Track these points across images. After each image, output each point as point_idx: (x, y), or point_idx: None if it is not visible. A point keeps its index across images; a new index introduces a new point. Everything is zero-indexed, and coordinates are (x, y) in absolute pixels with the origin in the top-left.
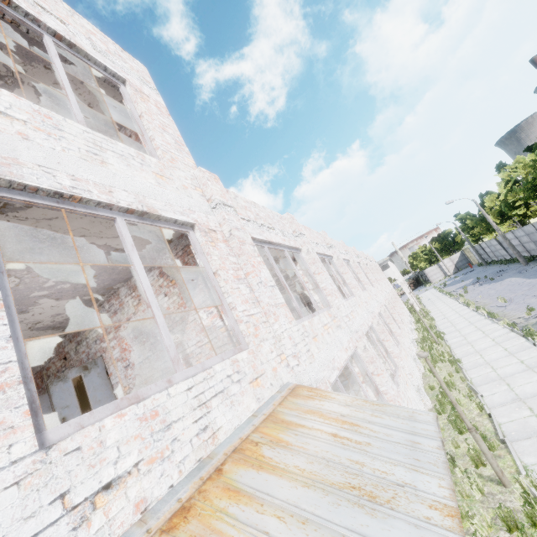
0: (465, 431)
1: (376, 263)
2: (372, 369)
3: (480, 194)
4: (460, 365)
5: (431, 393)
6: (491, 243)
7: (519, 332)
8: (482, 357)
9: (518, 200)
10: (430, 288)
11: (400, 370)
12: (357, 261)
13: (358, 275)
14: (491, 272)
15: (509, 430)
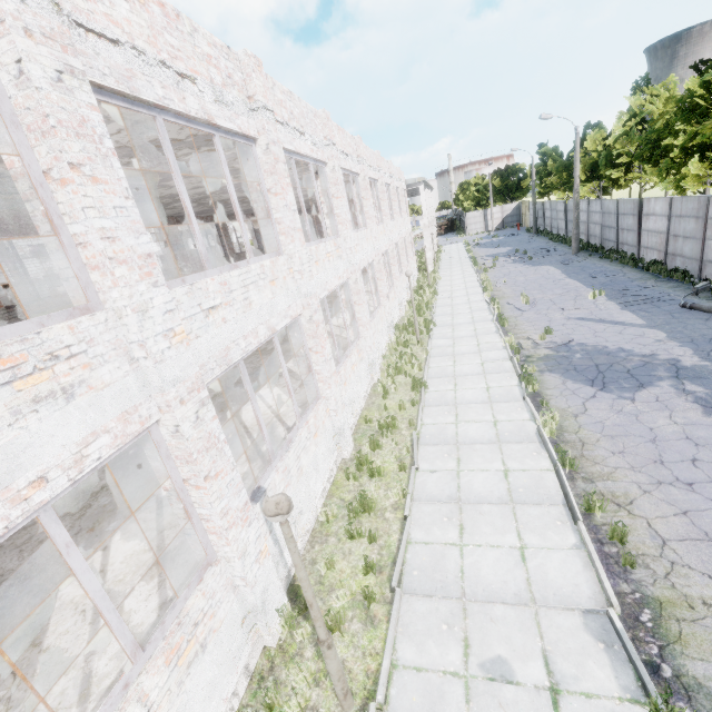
0: (357, 540)
1: (401, 181)
2: (186, 474)
3: (588, 123)
4: (422, 394)
5: (363, 430)
6: (556, 207)
7: (517, 368)
8: (455, 389)
9: (626, 154)
10: (460, 240)
11: (317, 407)
12: (353, 170)
13: (334, 201)
14: (535, 247)
15: (415, 562)
